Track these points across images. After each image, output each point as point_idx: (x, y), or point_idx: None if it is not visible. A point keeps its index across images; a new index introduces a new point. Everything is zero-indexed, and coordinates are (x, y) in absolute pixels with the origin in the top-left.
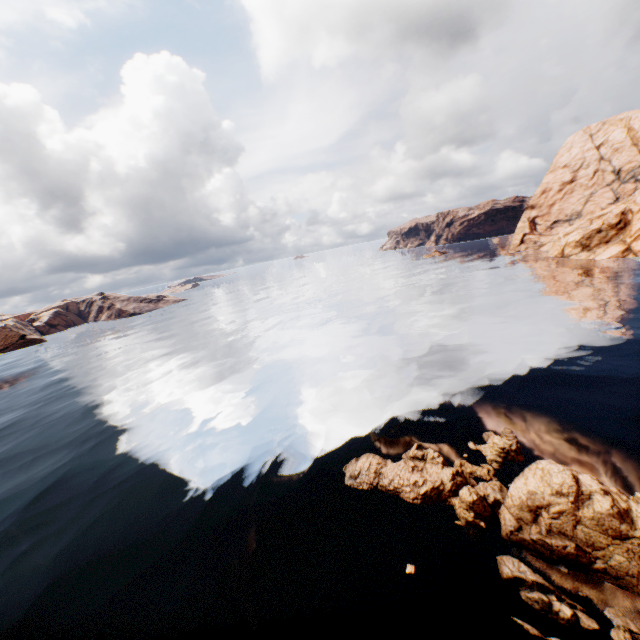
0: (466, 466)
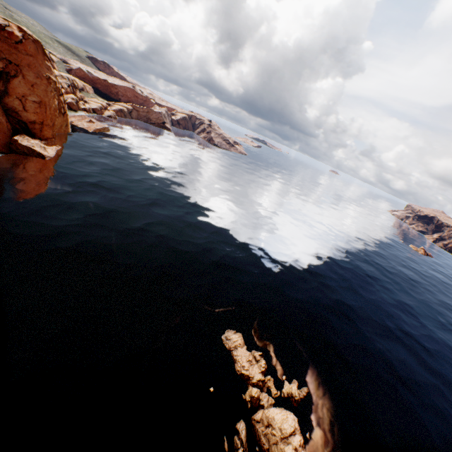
0: (270, 382)
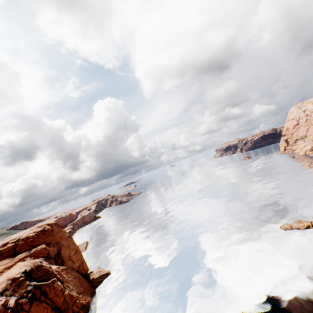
0: (312, 221)
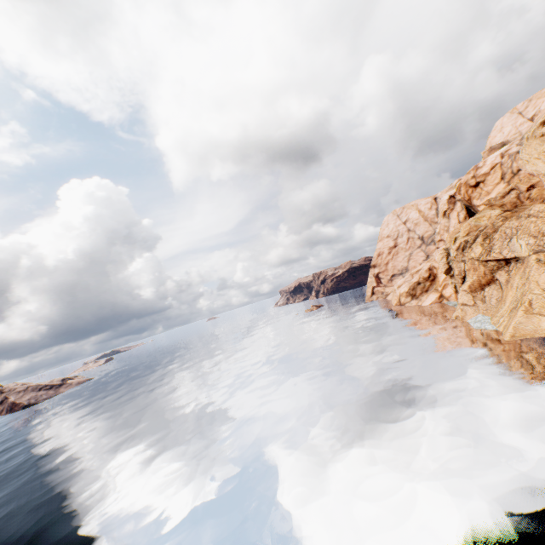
0: None
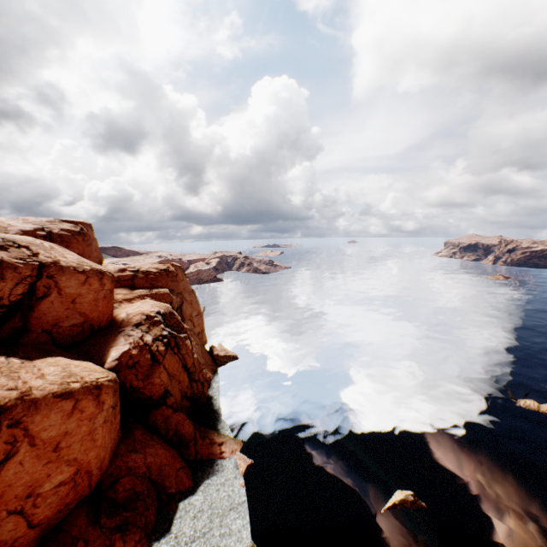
0: None
